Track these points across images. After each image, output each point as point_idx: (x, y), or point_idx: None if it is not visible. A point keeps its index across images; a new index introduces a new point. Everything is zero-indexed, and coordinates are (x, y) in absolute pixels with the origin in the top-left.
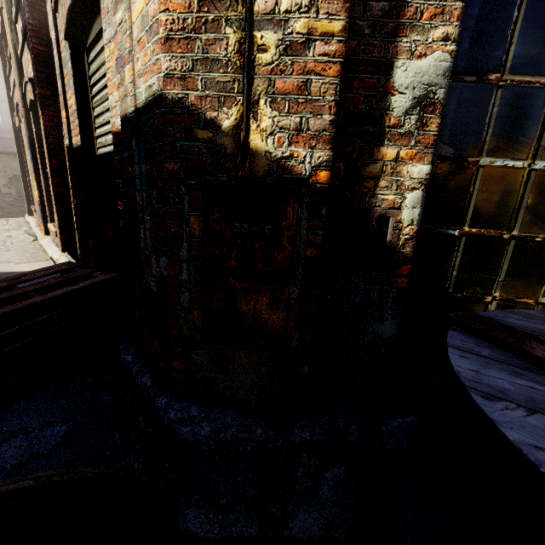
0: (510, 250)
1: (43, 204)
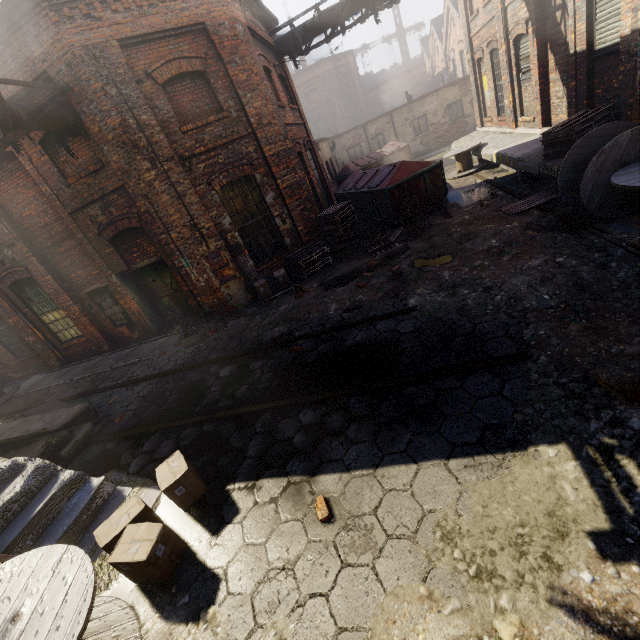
0: None
1: (514, 107)
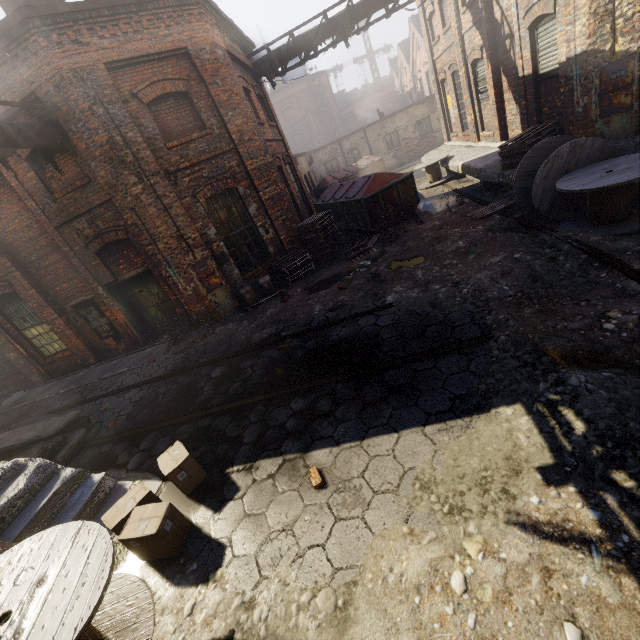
0: None
1: (476, 123)
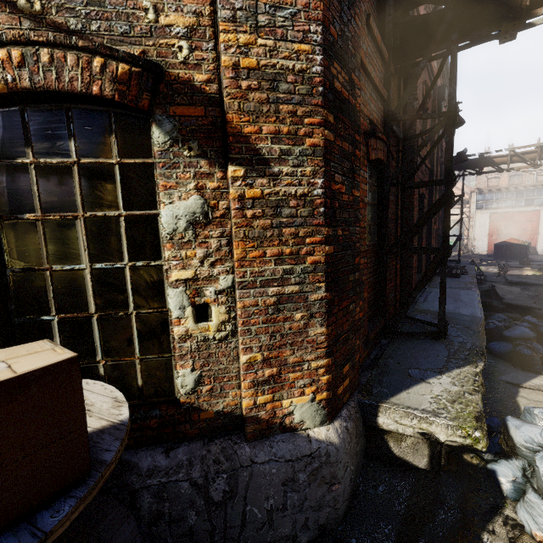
0: (96, 326)
1: None
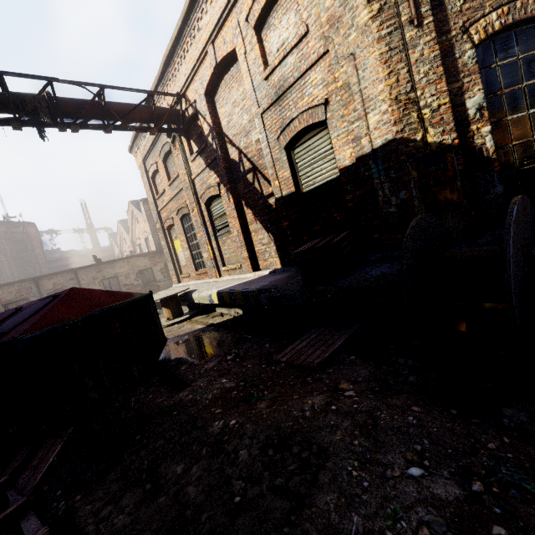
0: None
1: (215, 258)
